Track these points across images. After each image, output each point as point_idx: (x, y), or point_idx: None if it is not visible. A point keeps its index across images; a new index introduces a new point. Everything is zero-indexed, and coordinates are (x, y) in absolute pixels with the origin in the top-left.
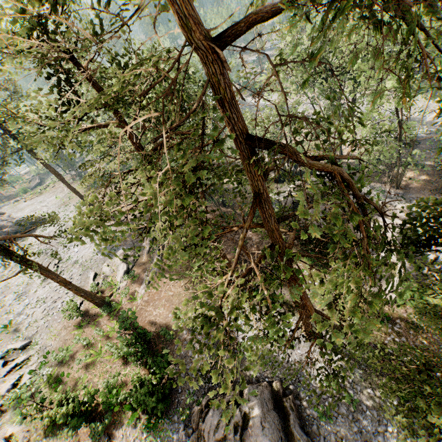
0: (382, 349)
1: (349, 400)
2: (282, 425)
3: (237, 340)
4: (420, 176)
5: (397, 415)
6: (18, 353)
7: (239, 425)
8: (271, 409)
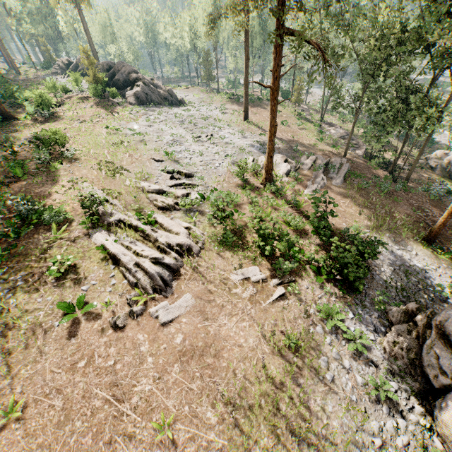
0: None
1: None
2: None
3: (427, 280)
4: None
5: None
6: (181, 178)
7: None
8: None
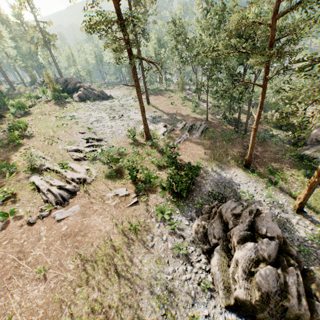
0: None
1: None
2: None
3: (239, 190)
4: None
5: None
6: (94, 142)
7: (252, 212)
8: None
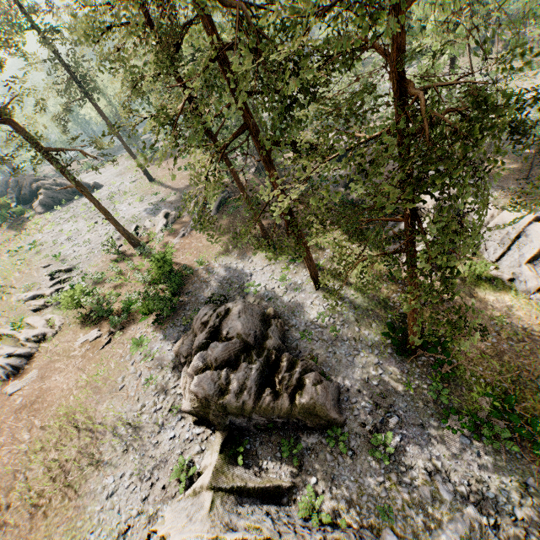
0: (384, 302)
1: (333, 330)
2: (263, 331)
3: (249, 282)
4: (512, 165)
5: (373, 347)
6: (63, 275)
7: (221, 315)
8: (256, 318)
